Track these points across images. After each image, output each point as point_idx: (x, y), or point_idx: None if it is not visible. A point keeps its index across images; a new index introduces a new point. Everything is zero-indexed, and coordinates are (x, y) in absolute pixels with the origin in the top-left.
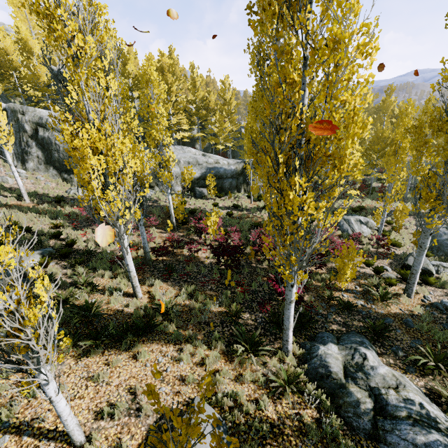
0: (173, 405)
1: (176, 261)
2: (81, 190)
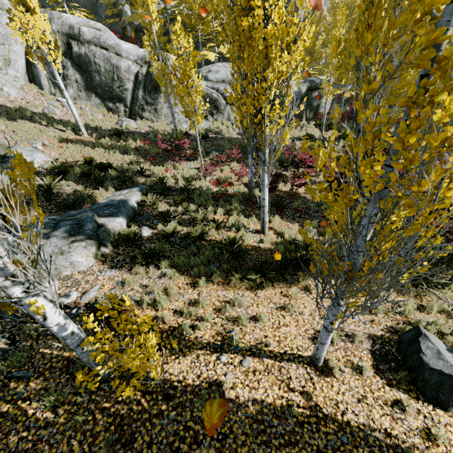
0: (377, 332)
1: (277, 197)
2: (133, 122)
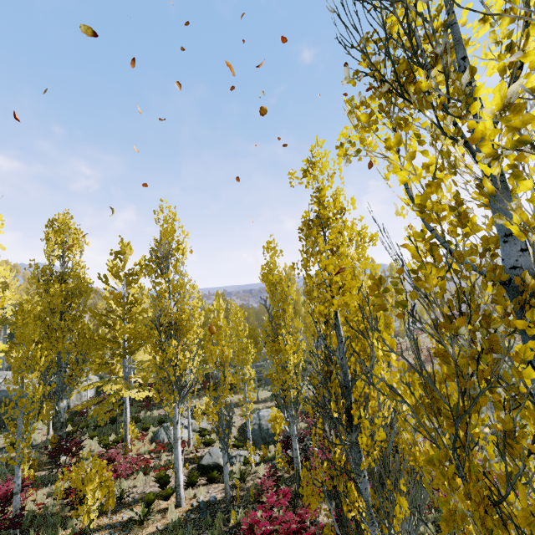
0: None
1: None
2: None
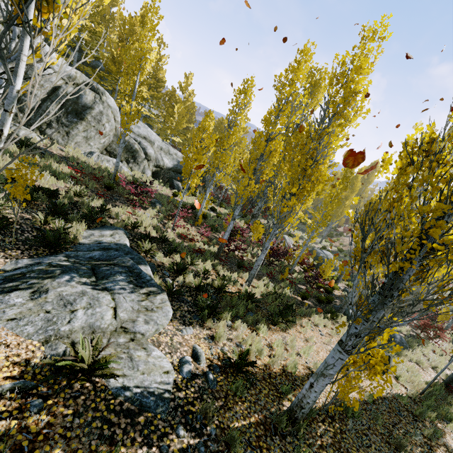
0: None
1: (228, 257)
2: (36, 135)
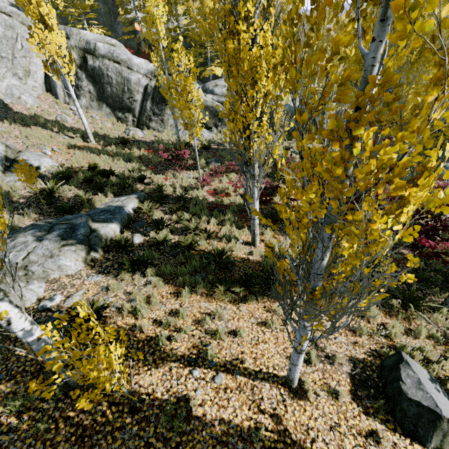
0: (359, 355)
1: (272, 209)
2: (140, 131)
